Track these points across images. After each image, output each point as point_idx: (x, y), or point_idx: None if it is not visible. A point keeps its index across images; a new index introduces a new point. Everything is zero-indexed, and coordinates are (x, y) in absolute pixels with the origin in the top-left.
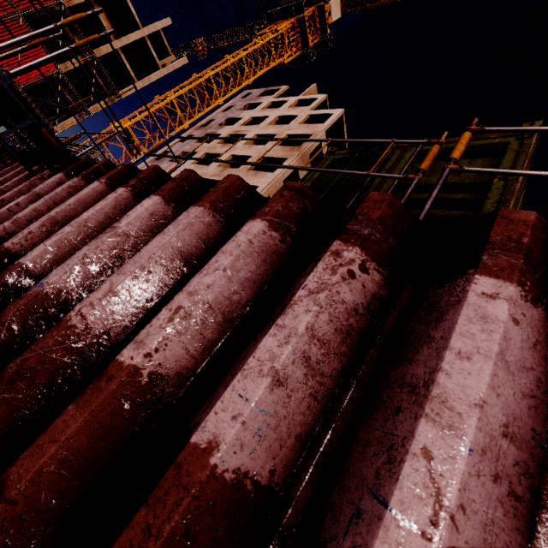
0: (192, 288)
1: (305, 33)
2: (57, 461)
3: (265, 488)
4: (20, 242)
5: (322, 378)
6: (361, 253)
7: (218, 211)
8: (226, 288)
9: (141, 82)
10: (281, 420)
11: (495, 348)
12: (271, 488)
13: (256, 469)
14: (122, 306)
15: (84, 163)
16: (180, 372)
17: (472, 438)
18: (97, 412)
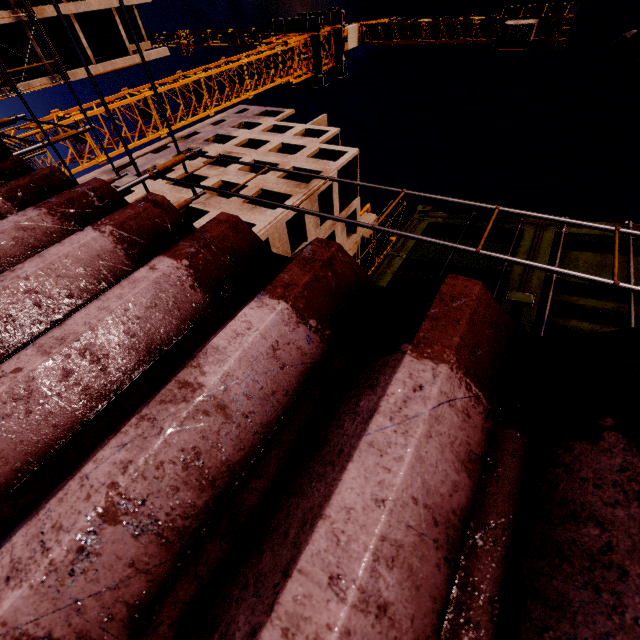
0: None
1: (318, 54)
2: None
3: None
4: None
5: None
6: None
7: (471, 371)
8: None
9: (101, 66)
10: None
11: None
12: None
13: None
14: None
15: (45, 179)
16: None
17: None
18: None
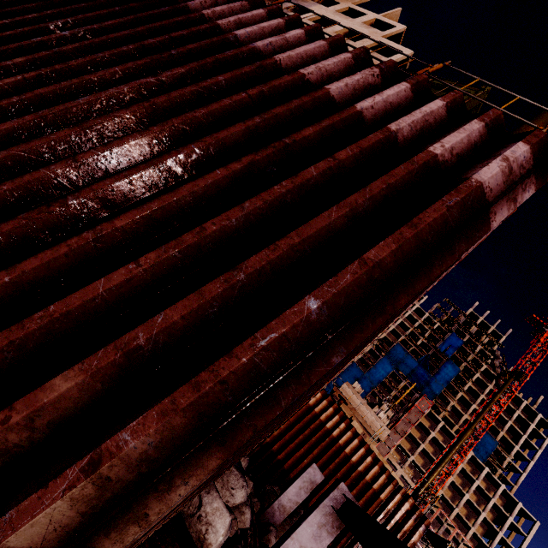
0: (323, 63)
1: None
2: (284, 84)
3: (336, 104)
4: (224, 25)
5: (356, 93)
6: (379, 72)
7: (331, 47)
8: (333, 69)
9: None
10: (344, 94)
11: (397, 91)
12: (337, 105)
13: (336, 99)
14: (291, 64)
15: None
16: (314, 84)
17: (384, 98)
18: (294, 79)
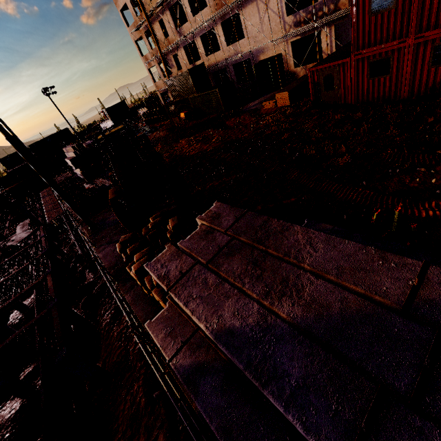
0: None
1: None
2: None
3: None
4: None
5: None
6: None
7: None
8: None
9: None
10: None
11: None
12: None
13: None
14: None
15: None
16: None
17: None
18: None
